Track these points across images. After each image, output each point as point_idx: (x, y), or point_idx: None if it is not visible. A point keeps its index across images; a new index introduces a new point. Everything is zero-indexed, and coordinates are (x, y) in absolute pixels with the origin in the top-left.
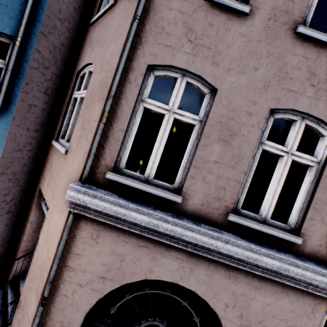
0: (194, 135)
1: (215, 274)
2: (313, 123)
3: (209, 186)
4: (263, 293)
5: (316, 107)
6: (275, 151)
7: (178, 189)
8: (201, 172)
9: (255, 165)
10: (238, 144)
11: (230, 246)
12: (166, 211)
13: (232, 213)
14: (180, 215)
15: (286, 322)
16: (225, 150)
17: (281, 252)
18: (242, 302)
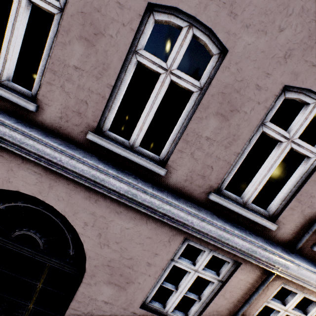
0: (54, 29)
1: (75, 193)
2: (203, 35)
3: (69, 97)
4: (123, 218)
5: (206, 9)
6: (151, 66)
7: (36, 97)
8: (59, 78)
9: (127, 80)
10: (104, 47)
11: (76, 162)
12: (19, 119)
13: (92, 132)
14: (36, 126)
15: (143, 246)
16: (88, 53)
17: (141, 180)
18: (101, 223)
